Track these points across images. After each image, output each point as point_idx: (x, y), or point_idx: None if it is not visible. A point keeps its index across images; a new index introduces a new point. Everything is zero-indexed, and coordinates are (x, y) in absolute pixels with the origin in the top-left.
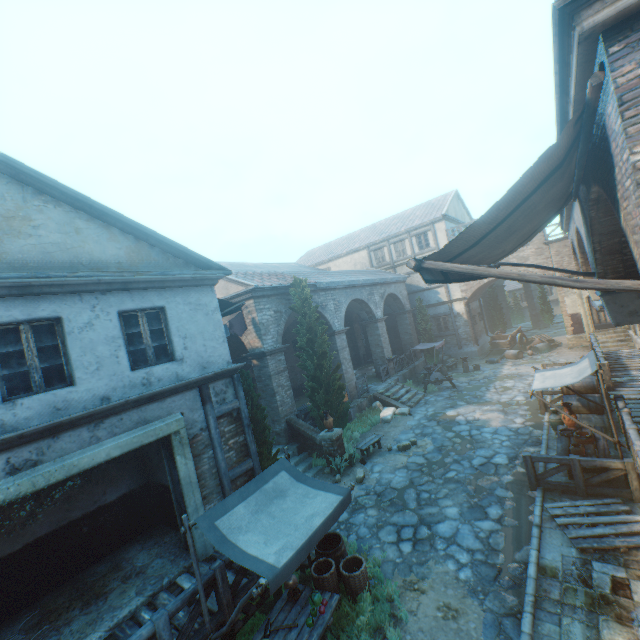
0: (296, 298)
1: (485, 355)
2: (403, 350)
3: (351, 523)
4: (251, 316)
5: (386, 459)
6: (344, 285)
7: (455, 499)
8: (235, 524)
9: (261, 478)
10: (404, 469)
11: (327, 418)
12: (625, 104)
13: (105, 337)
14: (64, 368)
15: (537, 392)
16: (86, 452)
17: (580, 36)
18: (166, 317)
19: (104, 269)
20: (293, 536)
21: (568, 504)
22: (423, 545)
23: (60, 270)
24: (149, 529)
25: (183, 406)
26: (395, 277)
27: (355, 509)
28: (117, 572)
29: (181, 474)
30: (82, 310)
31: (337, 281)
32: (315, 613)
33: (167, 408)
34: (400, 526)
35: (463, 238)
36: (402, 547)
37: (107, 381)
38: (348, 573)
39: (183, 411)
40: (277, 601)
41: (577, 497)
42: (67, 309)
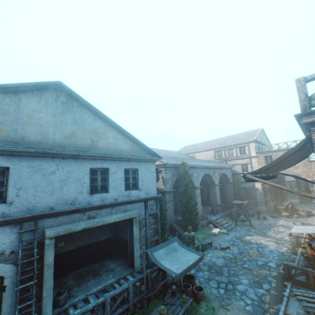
0: (182, 170)
1: (270, 212)
2: (226, 201)
3: (196, 275)
4: (162, 175)
5: (214, 252)
6: (202, 166)
7: (247, 276)
8: (159, 256)
9: (168, 242)
10: (222, 258)
11: (189, 226)
12: (314, 144)
13: (119, 177)
14: (106, 186)
15: (295, 236)
16: (108, 217)
17: (301, 123)
18: (138, 172)
19: (122, 153)
20: (181, 265)
21: (304, 291)
22: (229, 292)
23: (111, 152)
24: (113, 255)
25: (138, 207)
26: (226, 166)
27: (198, 270)
28: (103, 268)
29: (134, 234)
30: (114, 166)
31: (199, 164)
32: (183, 301)
33: (133, 207)
34: (219, 281)
35: (261, 169)
36: (219, 290)
37: (117, 193)
38: (197, 291)
39: (138, 209)
40: (167, 294)
41: (309, 290)
42: (111, 165)
